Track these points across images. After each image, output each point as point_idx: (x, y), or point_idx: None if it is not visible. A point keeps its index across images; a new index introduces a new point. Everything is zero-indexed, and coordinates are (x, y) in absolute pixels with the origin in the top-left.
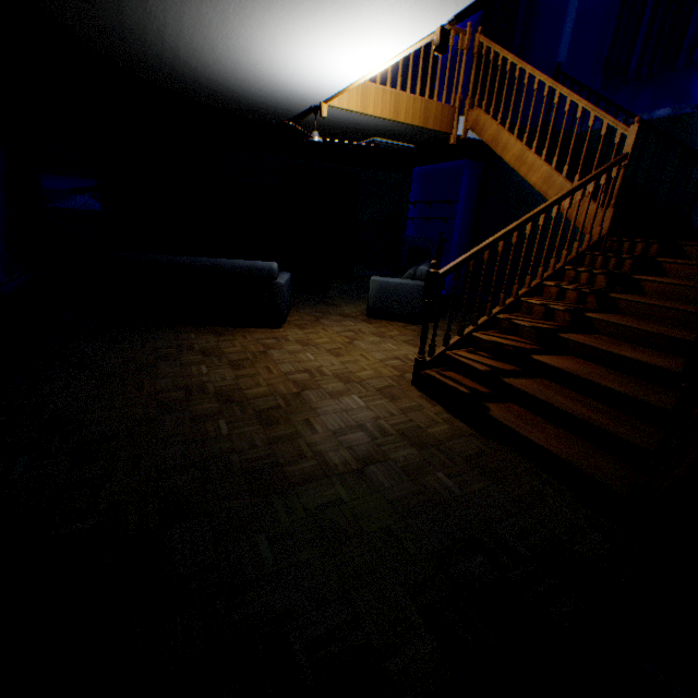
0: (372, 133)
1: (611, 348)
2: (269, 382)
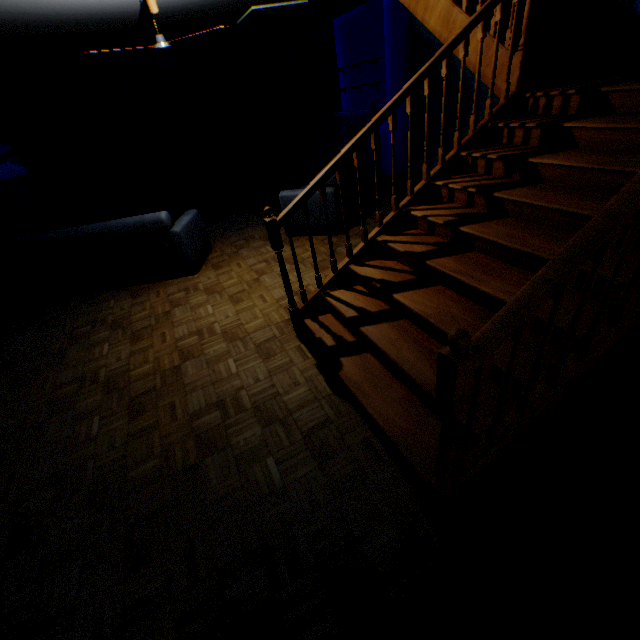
0: (243, 4)
1: (473, 280)
2: (158, 355)
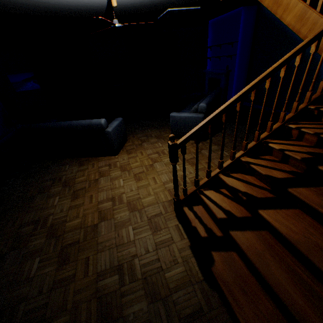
0: (164, 6)
1: None
2: (85, 212)
